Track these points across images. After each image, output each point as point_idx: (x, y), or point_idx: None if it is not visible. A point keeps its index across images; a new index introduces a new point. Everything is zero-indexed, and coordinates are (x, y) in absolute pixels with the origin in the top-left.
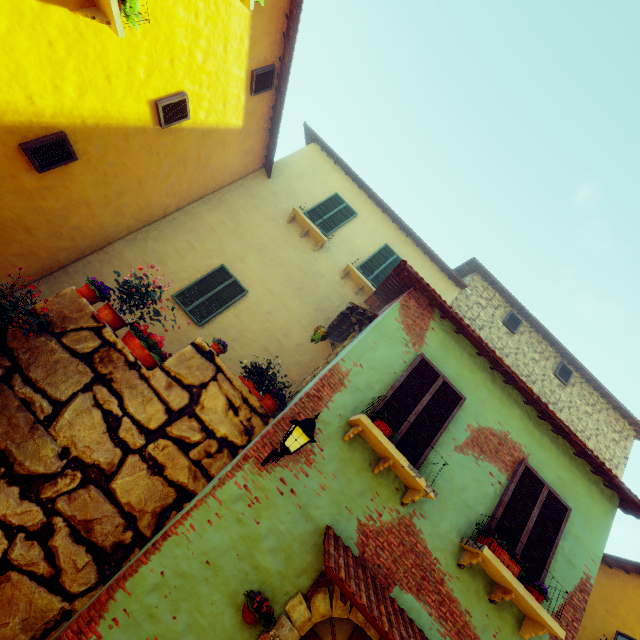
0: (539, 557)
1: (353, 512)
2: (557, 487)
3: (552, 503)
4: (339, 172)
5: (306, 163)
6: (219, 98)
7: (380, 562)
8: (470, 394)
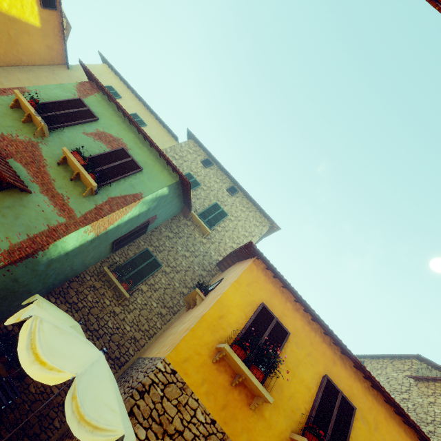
0: (111, 176)
1: (1, 130)
2: (142, 163)
3: (132, 164)
4: (117, 79)
5: (97, 70)
6: (17, 0)
7: (7, 149)
8: (105, 121)
